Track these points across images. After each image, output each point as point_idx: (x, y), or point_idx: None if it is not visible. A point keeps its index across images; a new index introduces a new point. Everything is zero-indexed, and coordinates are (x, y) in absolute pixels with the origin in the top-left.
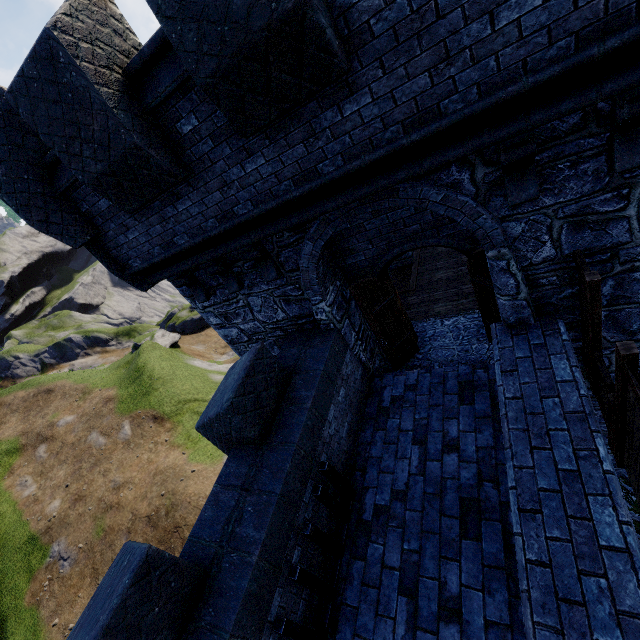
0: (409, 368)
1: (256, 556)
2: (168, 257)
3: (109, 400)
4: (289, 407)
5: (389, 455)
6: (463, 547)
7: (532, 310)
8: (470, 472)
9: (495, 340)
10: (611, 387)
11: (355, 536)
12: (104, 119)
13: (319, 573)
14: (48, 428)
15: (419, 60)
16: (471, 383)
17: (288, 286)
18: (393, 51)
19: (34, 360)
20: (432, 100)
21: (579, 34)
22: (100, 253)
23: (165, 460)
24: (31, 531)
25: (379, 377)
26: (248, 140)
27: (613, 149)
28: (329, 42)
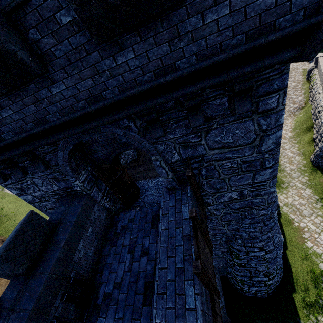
0: (134, 207)
1: None
2: None
3: None
4: (51, 247)
5: (116, 261)
6: (143, 311)
7: (176, 182)
8: (151, 266)
9: (162, 197)
10: (201, 221)
11: (92, 315)
12: None
13: None
14: None
15: (84, 72)
16: (158, 216)
17: (55, 173)
18: (69, 66)
19: None
20: (97, 91)
21: (155, 72)
22: None
23: None
24: None
25: (117, 215)
26: None
27: (189, 117)
28: (22, 59)
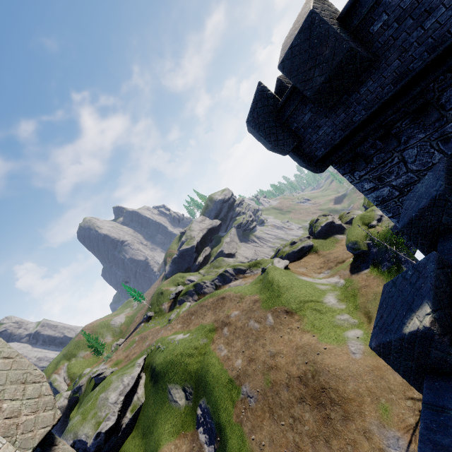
0: None
1: None
2: (346, 135)
3: (256, 301)
4: None
5: None
6: None
7: None
8: None
9: None
10: None
11: None
12: (333, 43)
13: None
14: (226, 318)
15: None
16: None
17: (447, 124)
18: None
19: (212, 284)
20: None
21: None
22: (298, 154)
23: (301, 339)
24: (229, 376)
25: None
26: (430, 2)
27: None
28: None
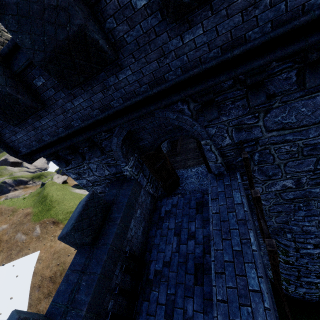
0: (175, 194)
1: (84, 311)
2: (40, 147)
3: (27, 214)
4: (108, 223)
5: (163, 242)
6: (195, 290)
7: (225, 168)
8: (200, 249)
9: (209, 182)
10: None
11: (145, 288)
12: None
13: (125, 311)
14: None
15: (151, 55)
16: (202, 202)
17: (108, 158)
18: (138, 50)
19: None
20: (160, 74)
21: (222, 47)
22: (2, 145)
23: (59, 245)
24: None
25: (160, 200)
26: (73, 90)
27: (248, 96)
28: (102, 46)
